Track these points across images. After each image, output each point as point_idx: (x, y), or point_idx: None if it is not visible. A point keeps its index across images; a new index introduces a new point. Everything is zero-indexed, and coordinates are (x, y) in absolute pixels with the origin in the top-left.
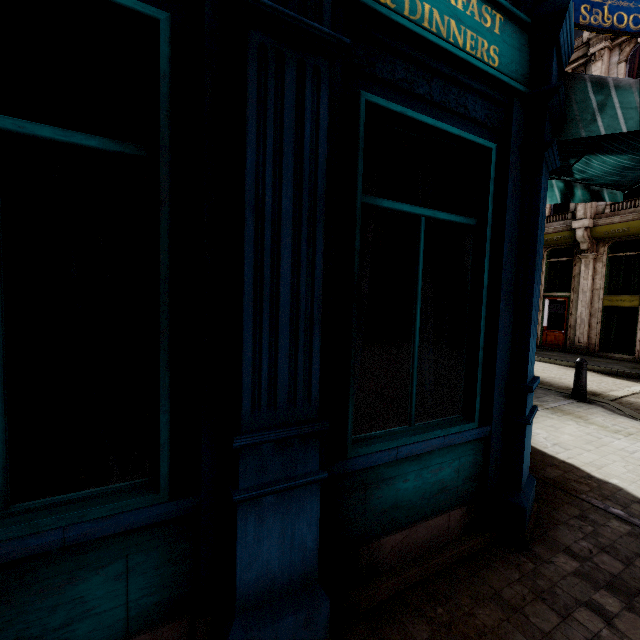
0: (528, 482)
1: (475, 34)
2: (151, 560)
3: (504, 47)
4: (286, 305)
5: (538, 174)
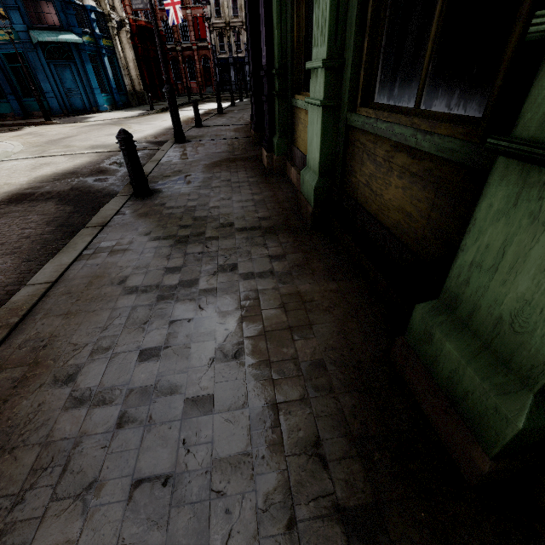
0: (57, 110)
1: (8, 36)
2: (9, 106)
3: (14, 35)
4: (3, 81)
5: (29, 55)
